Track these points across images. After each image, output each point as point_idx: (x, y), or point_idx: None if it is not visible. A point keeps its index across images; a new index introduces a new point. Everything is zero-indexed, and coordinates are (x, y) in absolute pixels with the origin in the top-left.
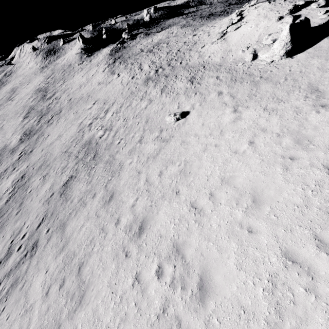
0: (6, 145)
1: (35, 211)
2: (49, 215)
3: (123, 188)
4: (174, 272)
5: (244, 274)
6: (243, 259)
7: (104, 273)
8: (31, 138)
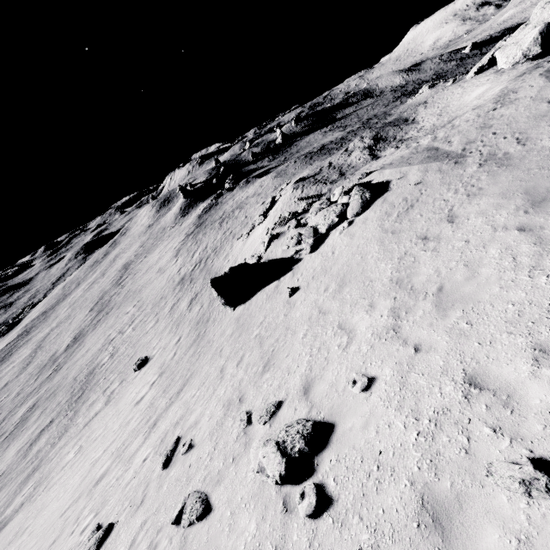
0: (57, 350)
1: (5, 462)
2: (5, 473)
3: (44, 463)
4: None
5: None
6: None
7: None
8: (73, 346)
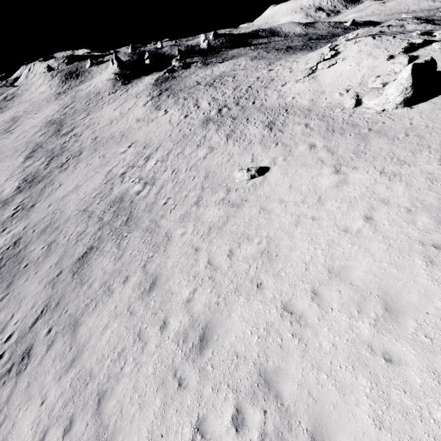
0: None
1: (30, 297)
2: (52, 306)
3: (171, 271)
4: (263, 423)
5: (390, 437)
6: (385, 410)
7: (141, 414)
8: (34, 187)
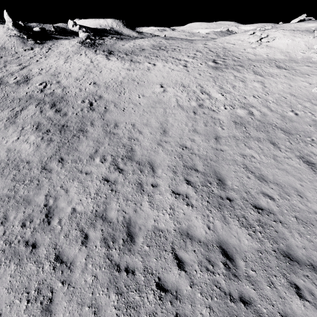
0: (4, 157)
1: None
2: None
3: None
4: None
5: None
6: None
7: None
8: (86, 134)
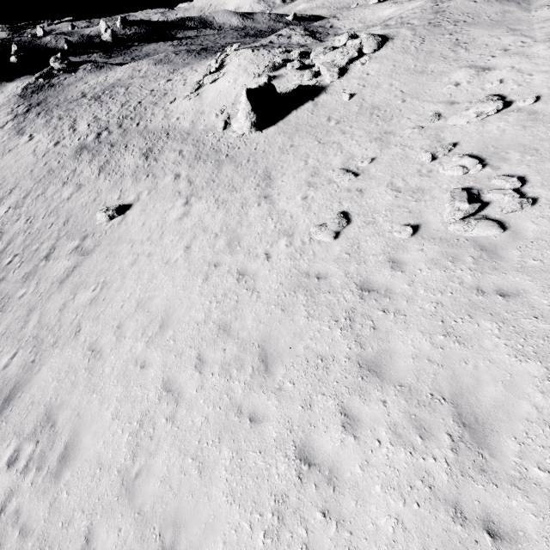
0: None
1: None
2: None
3: None
4: (33, 451)
5: (118, 422)
6: (123, 405)
7: None
8: None
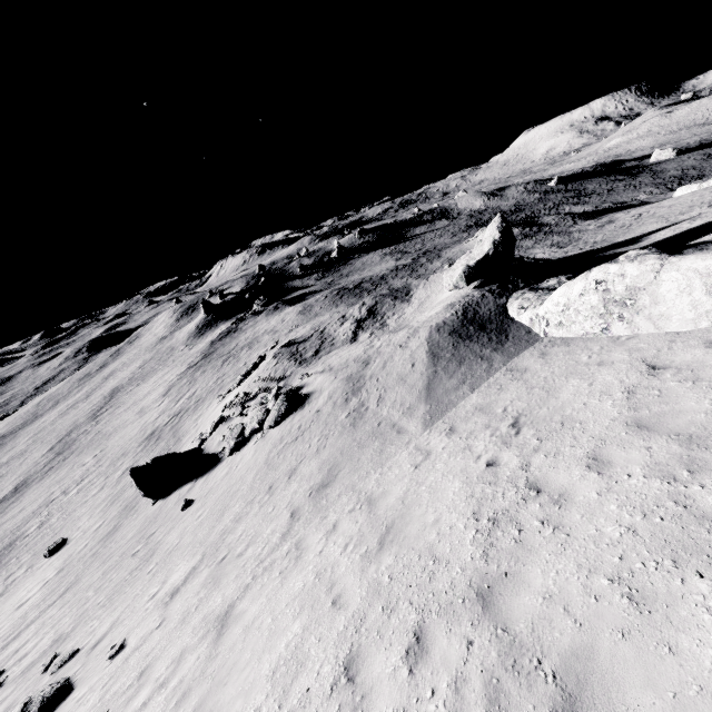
0: None
1: None
2: None
3: None
4: None
5: None
6: None
7: None
8: (10, 500)
